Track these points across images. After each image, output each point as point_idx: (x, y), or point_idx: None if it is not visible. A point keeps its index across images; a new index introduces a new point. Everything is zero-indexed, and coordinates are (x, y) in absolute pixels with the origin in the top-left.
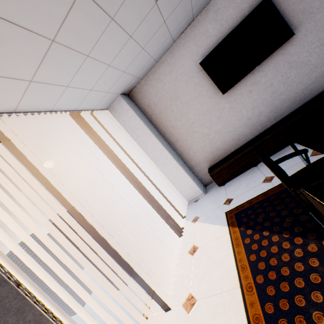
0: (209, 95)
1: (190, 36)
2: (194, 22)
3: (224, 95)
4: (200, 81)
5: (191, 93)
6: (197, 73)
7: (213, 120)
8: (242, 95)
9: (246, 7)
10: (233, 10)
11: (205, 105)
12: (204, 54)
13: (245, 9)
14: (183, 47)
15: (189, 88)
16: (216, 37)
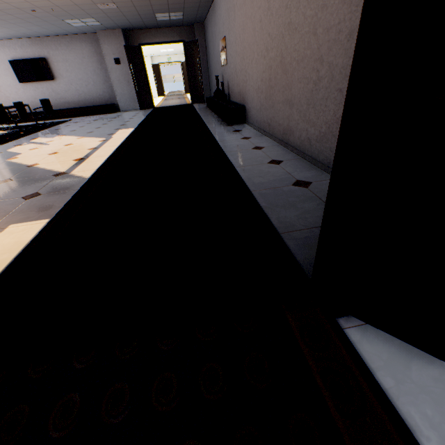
0: (14, 79)
1: (7, 45)
2: (10, 40)
3: (22, 84)
4: (9, 69)
5: (3, 71)
6: (8, 64)
7: (14, 92)
8: (31, 90)
9: (38, 55)
10: (31, 51)
11: (10, 82)
12: (14, 58)
13: (37, 55)
14: (2, 46)
15: (2, 68)
16: (22, 56)
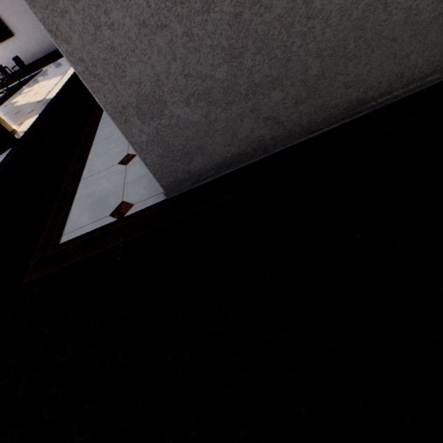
0: None
1: None
2: None
3: None
4: None
5: None
6: None
7: None
8: (2, 52)
9: None
10: None
11: None
12: None
13: None
14: None
15: None
16: None
